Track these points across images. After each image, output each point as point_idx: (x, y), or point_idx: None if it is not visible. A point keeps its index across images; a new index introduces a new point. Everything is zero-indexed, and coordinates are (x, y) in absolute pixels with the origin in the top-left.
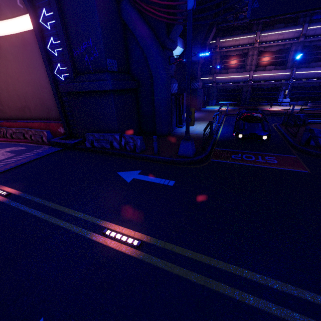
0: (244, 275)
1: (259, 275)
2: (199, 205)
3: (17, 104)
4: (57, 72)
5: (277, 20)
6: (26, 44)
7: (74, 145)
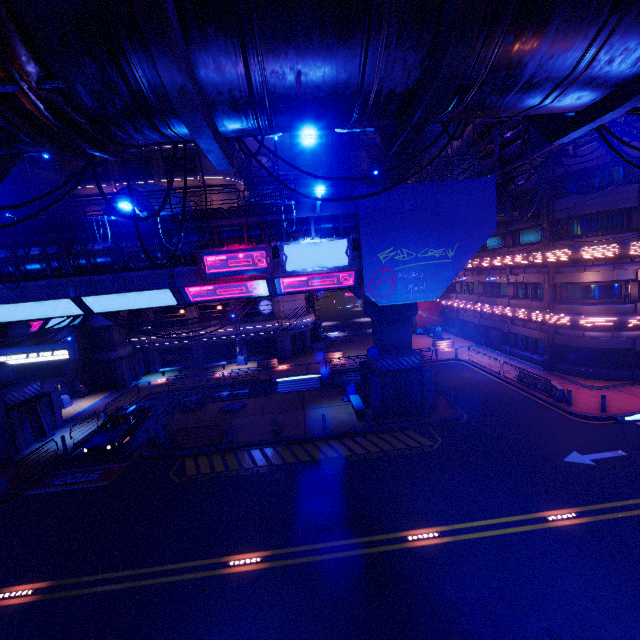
0: None
1: None
2: None
3: None
4: None
5: None
6: None
7: None
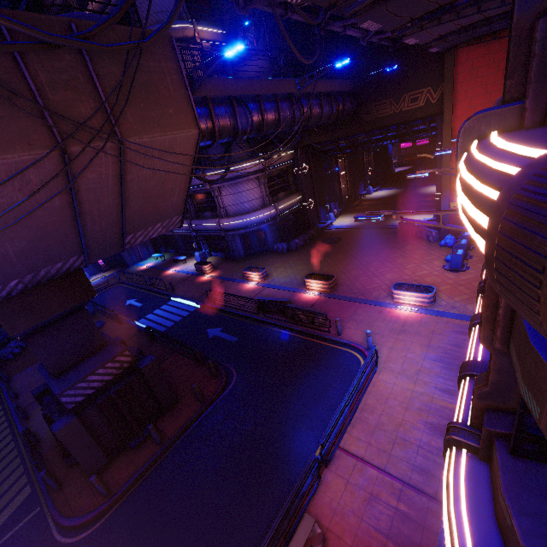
0: None
1: None
2: None
3: None
4: None
5: None
6: None
7: None
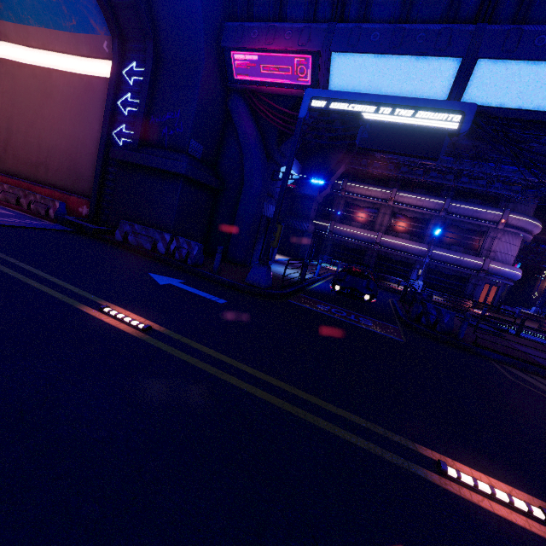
0: (268, 380)
1: (287, 384)
2: (247, 325)
3: (31, 156)
4: (117, 134)
5: (418, 184)
6: (89, 90)
7: (96, 232)
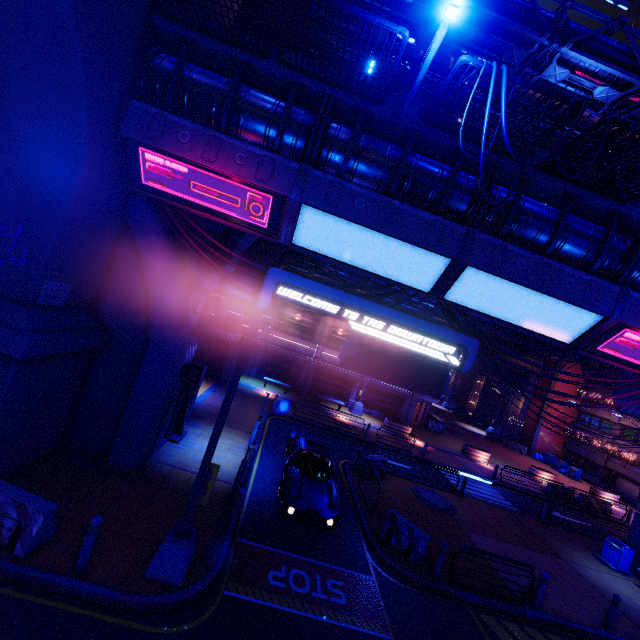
0: None
1: None
2: None
3: None
4: None
5: None
6: None
7: None
